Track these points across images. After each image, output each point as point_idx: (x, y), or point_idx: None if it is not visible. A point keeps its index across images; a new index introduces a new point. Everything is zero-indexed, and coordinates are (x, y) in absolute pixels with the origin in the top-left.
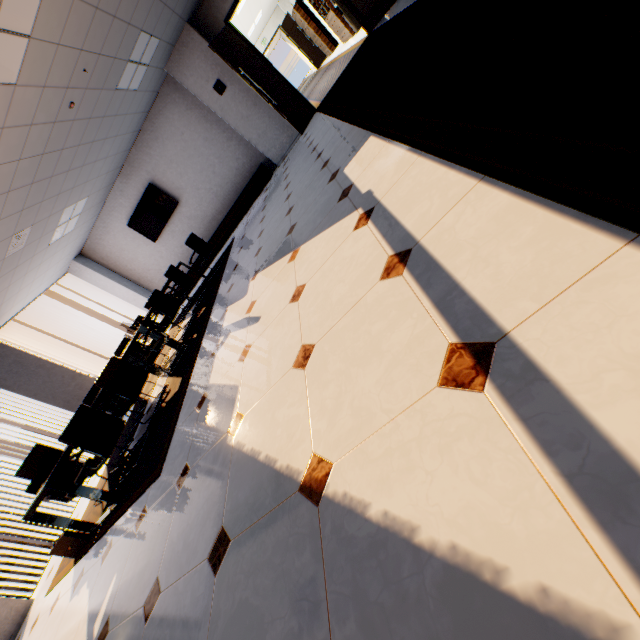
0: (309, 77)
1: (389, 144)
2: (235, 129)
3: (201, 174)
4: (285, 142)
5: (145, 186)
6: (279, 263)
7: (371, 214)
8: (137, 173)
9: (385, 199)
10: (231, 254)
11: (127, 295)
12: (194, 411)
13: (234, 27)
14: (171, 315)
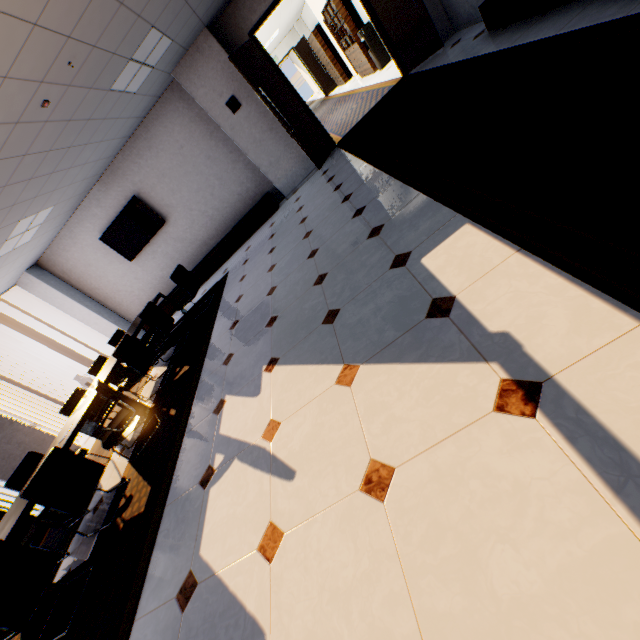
0: (314, 102)
1: (524, 257)
2: (244, 152)
3: (197, 194)
4: (299, 174)
5: (128, 198)
6: (317, 371)
7: (538, 397)
8: (120, 182)
9: (570, 381)
10: (225, 297)
11: (88, 317)
12: (172, 604)
13: (259, 42)
14: (142, 370)
